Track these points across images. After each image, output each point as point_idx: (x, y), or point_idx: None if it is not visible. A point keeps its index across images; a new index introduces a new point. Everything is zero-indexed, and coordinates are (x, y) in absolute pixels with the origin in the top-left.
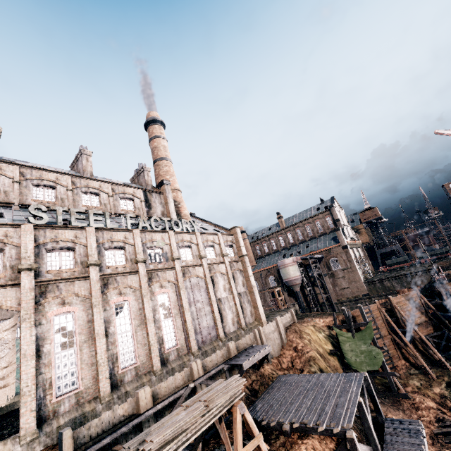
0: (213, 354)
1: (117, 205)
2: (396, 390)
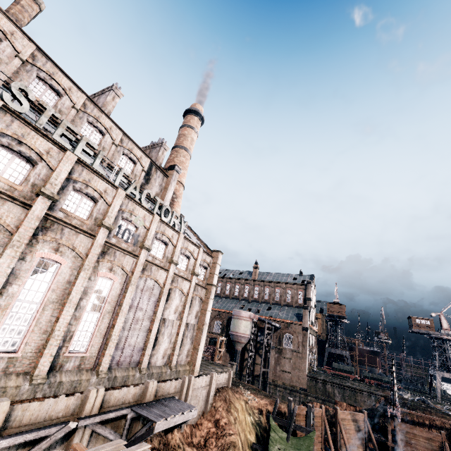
0: (125, 389)
1: (116, 157)
2: None
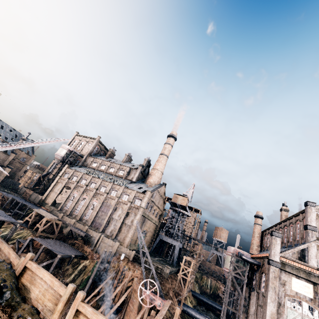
0: (80, 224)
1: (118, 172)
2: None
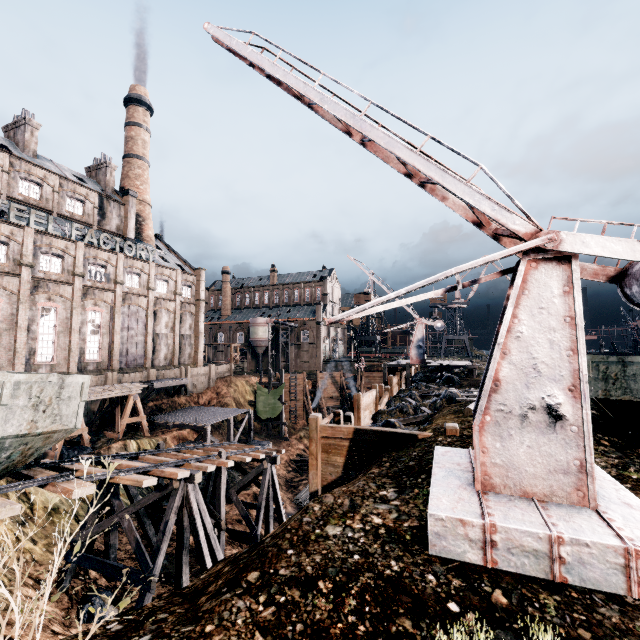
0: (132, 373)
1: (62, 204)
2: (282, 435)
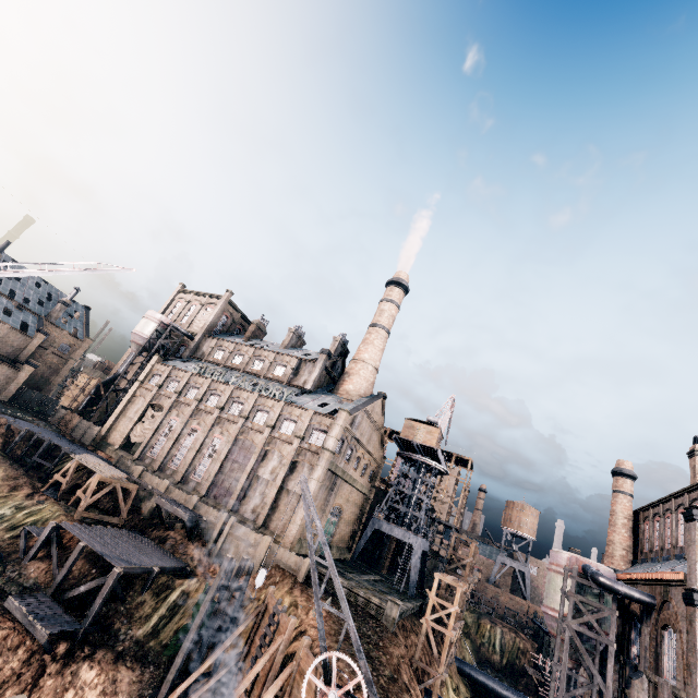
0: (181, 491)
1: (271, 370)
2: None
